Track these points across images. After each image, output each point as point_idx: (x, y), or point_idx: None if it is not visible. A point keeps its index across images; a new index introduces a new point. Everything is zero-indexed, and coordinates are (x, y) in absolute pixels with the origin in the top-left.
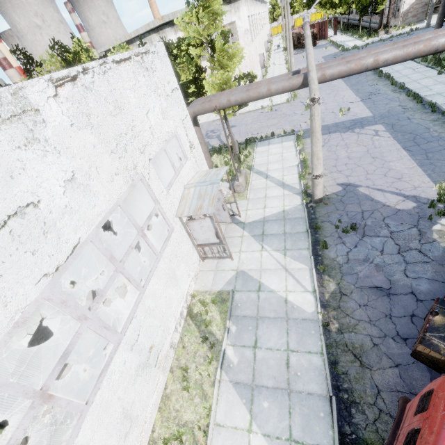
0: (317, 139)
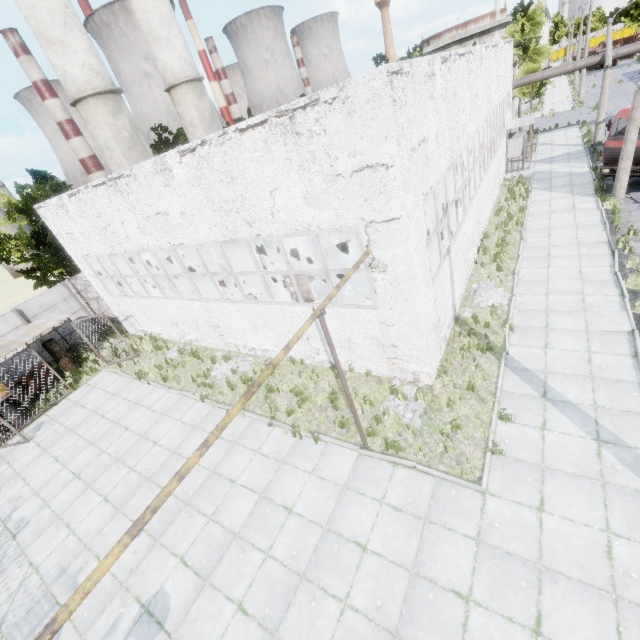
0: (605, 94)
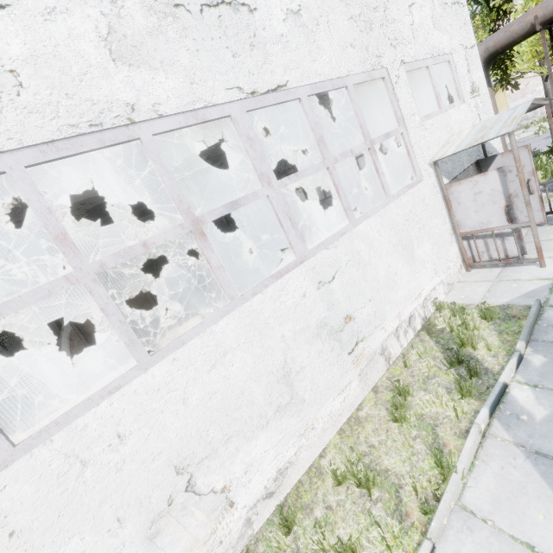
0: None
